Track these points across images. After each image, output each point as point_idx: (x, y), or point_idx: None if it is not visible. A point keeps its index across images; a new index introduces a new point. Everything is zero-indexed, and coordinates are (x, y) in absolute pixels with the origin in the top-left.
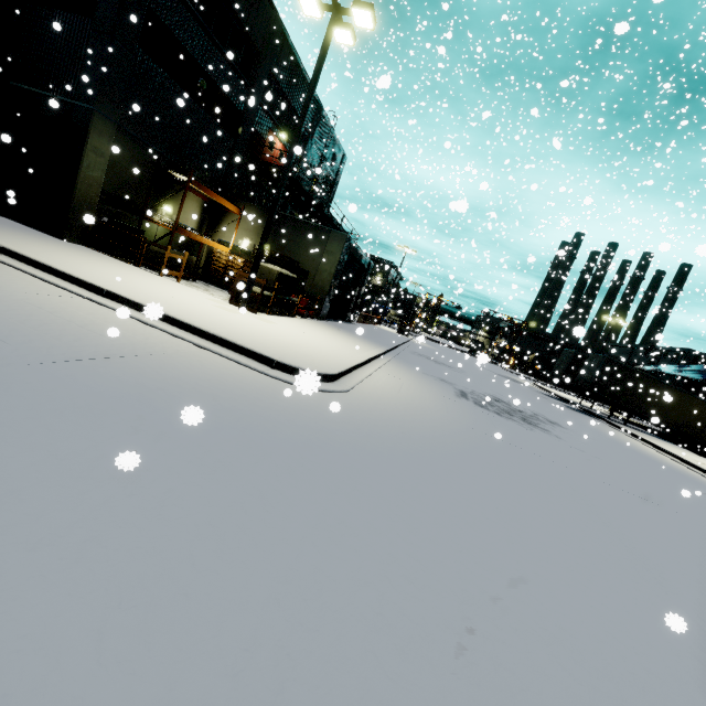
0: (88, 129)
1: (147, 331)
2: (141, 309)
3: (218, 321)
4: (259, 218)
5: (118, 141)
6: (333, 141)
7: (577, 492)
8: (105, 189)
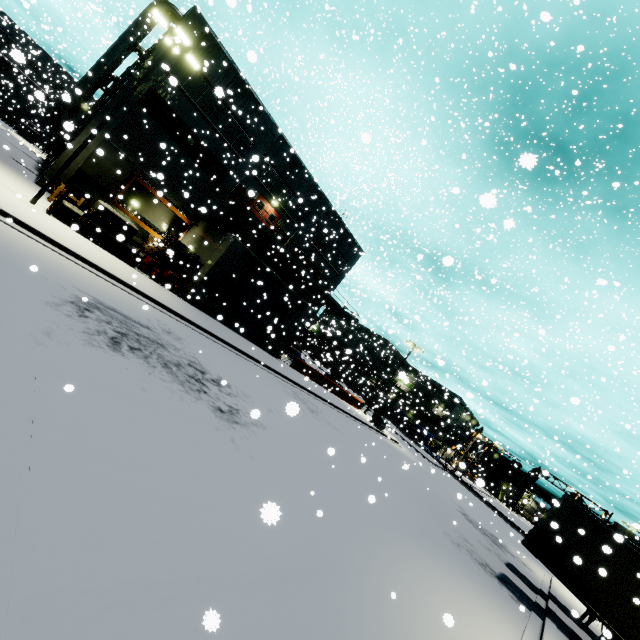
0: (82, 132)
1: None
2: None
3: None
4: (202, 230)
5: (106, 148)
6: (345, 232)
7: None
8: (85, 170)
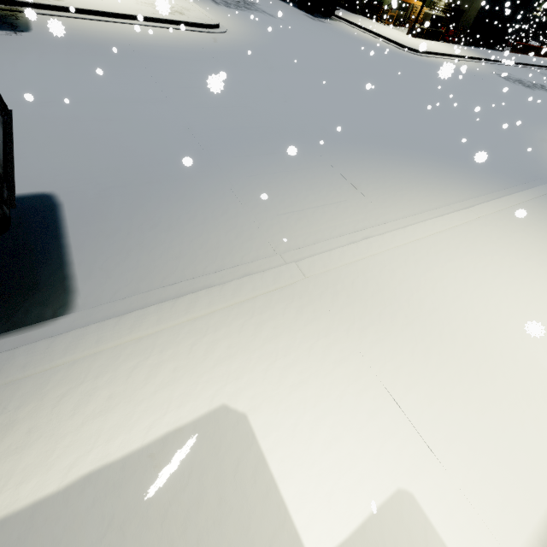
0: None
1: (376, 39)
2: (375, 34)
3: (395, 38)
4: None
5: None
6: None
7: (472, 80)
8: None
